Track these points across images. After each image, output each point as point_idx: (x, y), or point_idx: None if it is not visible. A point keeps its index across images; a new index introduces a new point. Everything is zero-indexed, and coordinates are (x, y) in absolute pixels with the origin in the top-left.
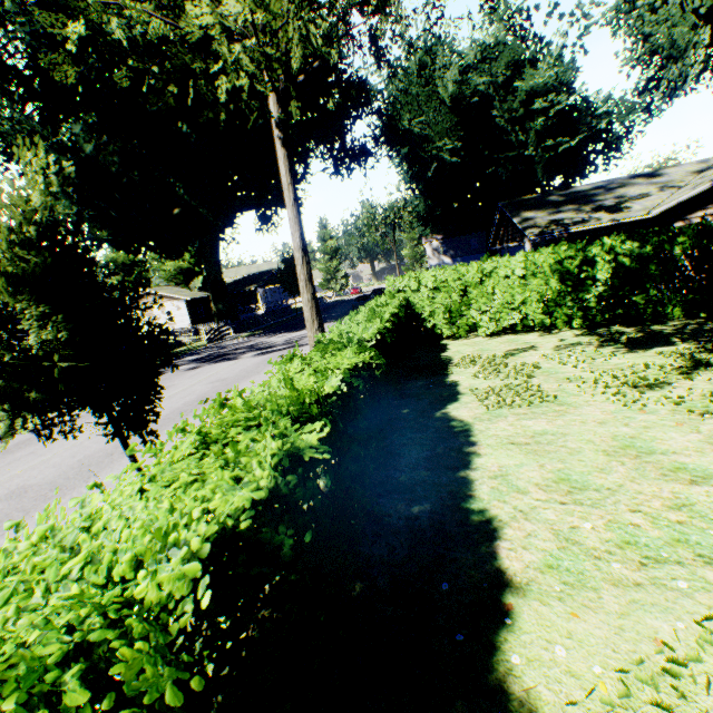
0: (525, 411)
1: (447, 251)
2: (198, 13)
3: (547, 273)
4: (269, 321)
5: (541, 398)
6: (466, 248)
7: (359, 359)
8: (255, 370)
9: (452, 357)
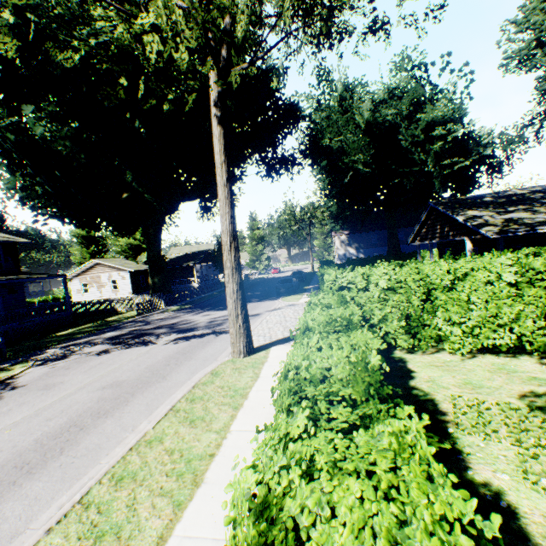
0: None
1: (352, 243)
2: None
3: None
4: (199, 294)
5: None
6: (368, 242)
7: None
8: (162, 370)
9: (432, 393)
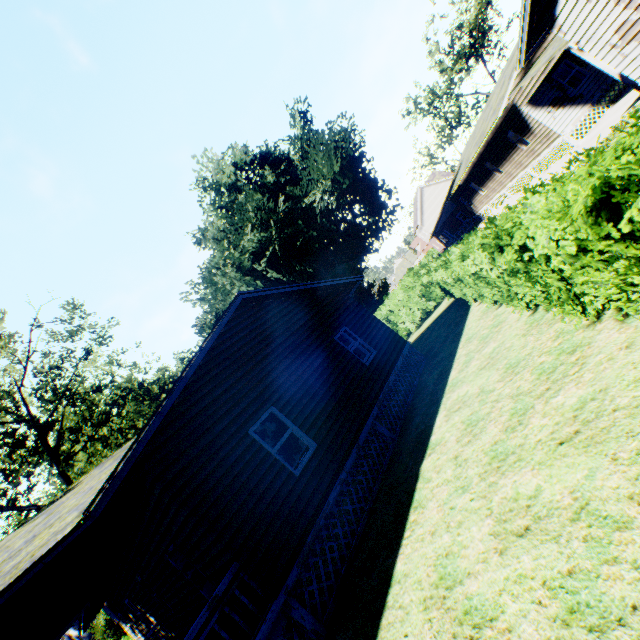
0: None
1: None
2: None
3: None
4: None
5: None
6: None
7: None
8: None
9: None
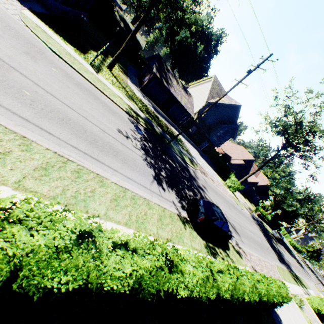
0: None
1: None
2: None
3: None
4: None
5: None
6: None
7: None
8: None
9: None
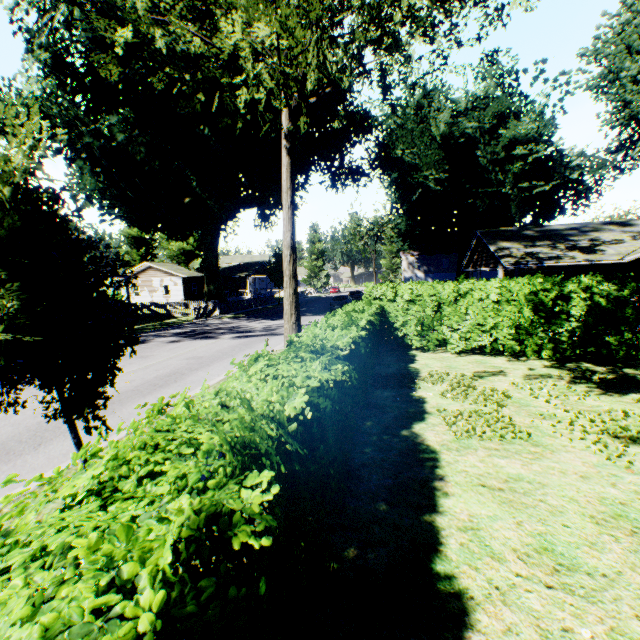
0: (496, 446)
1: (421, 266)
2: (230, 30)
3: (521, 301)
4: (253, 306)
5: (514, 433)
6: (438, 266)
7: (330, 376)
8: (230, 352)
9: (420, 369)
